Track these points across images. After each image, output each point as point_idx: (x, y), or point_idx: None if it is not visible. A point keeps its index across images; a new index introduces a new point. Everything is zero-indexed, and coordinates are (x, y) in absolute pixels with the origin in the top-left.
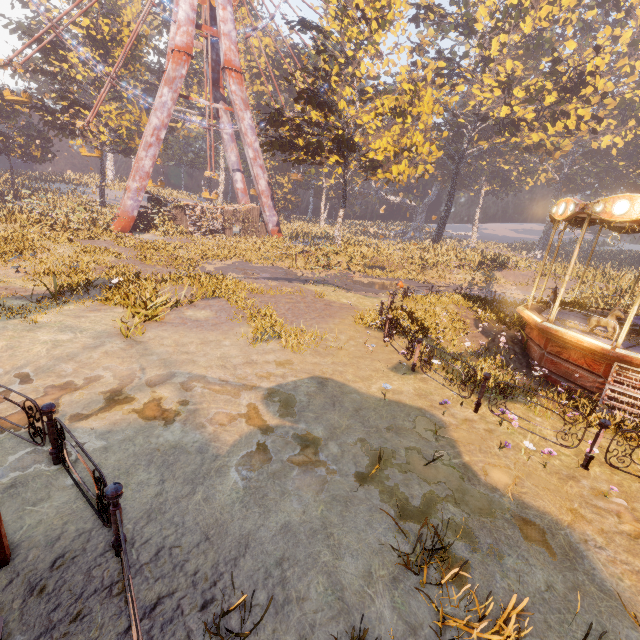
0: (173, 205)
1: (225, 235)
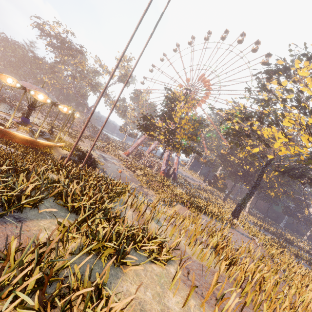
0: (144, 155)
1: (152, 169)
